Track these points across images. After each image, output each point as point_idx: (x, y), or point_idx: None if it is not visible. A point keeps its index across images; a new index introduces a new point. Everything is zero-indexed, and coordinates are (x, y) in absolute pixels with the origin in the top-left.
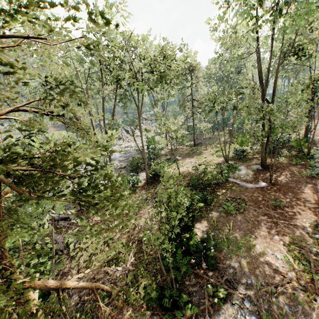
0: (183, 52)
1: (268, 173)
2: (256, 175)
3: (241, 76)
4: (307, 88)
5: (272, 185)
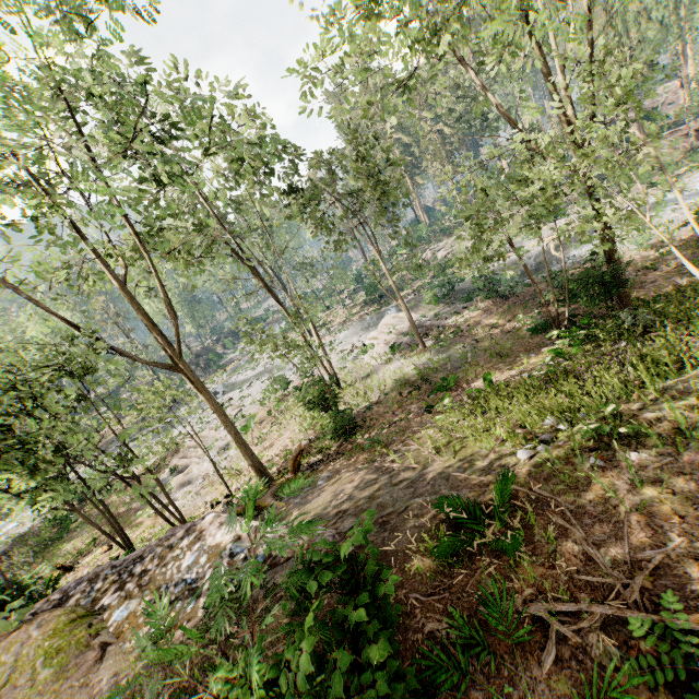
0: None
1: None
2: None
3: None
4: None
5: None
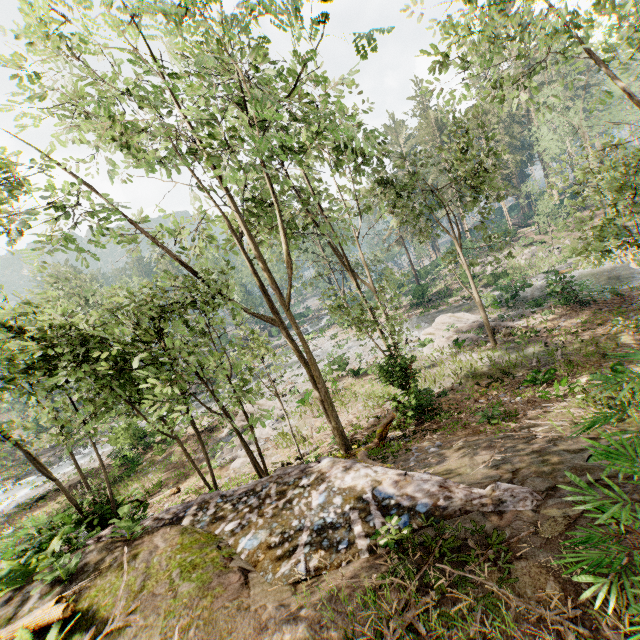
0: None
1: None
2: None
3: None
4: None
5: None
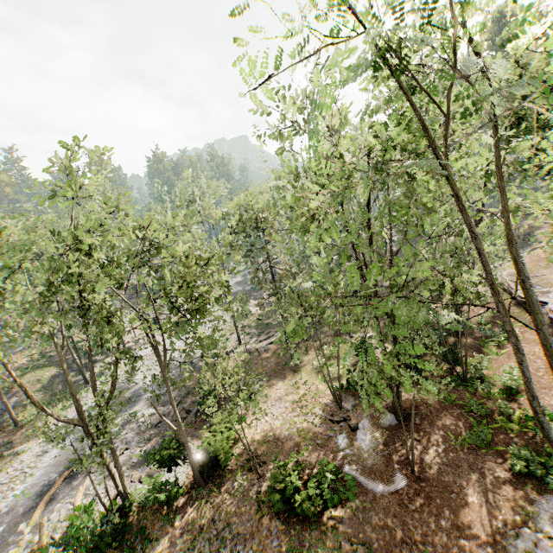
0: (244, 194)
1: (408, 438)
2: (389, 447)
3: (348, 205)
4: (442, 288)
5: (416, 481)
